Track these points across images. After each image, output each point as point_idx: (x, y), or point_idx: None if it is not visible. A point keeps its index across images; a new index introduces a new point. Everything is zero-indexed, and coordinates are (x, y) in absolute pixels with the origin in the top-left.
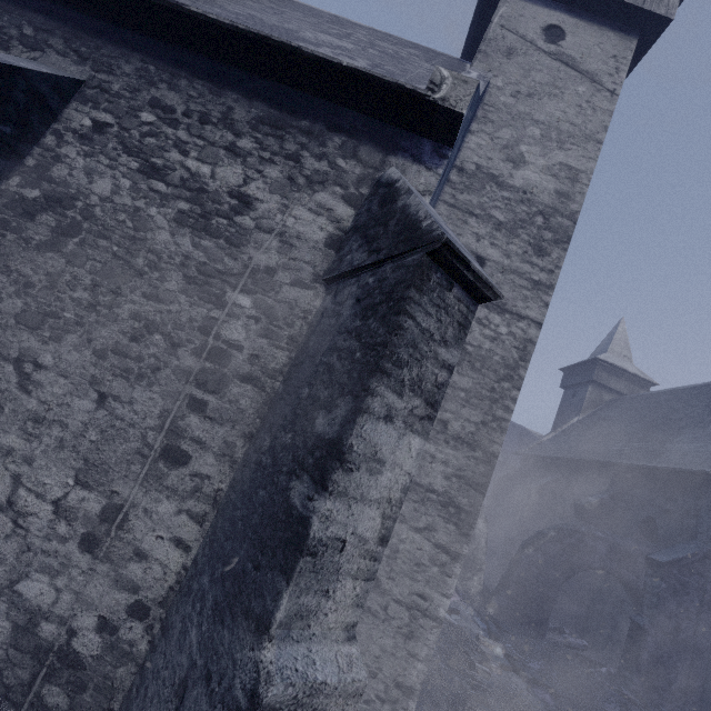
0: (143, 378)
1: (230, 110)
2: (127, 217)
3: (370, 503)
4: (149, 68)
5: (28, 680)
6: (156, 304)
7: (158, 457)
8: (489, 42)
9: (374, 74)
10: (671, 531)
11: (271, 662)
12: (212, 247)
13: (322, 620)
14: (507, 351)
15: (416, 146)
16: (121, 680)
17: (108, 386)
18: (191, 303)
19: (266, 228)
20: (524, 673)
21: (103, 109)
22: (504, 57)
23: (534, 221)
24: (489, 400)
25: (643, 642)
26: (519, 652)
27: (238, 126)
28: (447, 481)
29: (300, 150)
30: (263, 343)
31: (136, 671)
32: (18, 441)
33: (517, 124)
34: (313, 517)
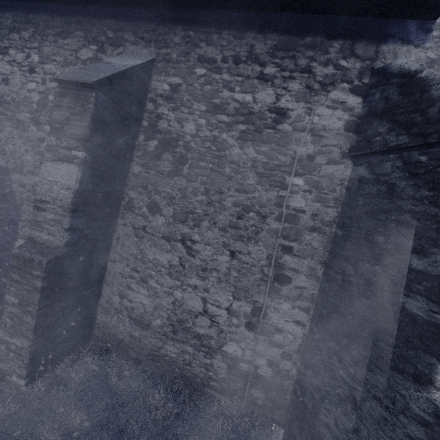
0: (251, 239)
1: (252, 47)
2: (210, 144)
3: None
4: (189, 34)
5: (242, 387)
6: (244, 195)
7: (273, 280)
8: None
9: None
10: None
11: None
12: (268, 150)
13: None
14: None
15: (402, 29)
16: (287, 386)
17: (233, 246)
18: (265, 190)
19: (299, 128)
20: None
21: (172, 74)
22: None
23: None
24: None
25: None
26: None
27: (260, 58)
28: None
29: (310, 62)
30: (318, 206)
31: (293, 383)
32: (197, 281)
33: None
34: None
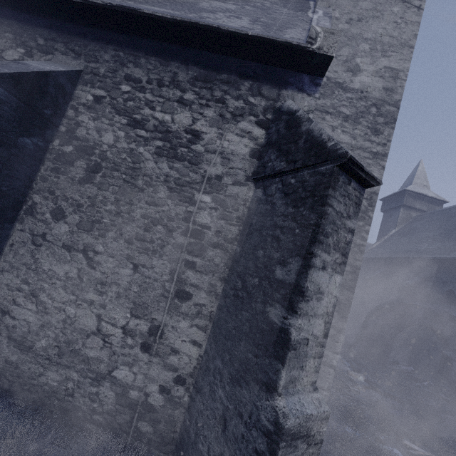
0: (156, 252)
1: (175, 75)
2: (126, 155)
3: (318, 317)
4: (119, 54)
5: (129, 420)
6: (154, 208)
7: (173, 296)
8: None
9: (271, 38)
10: None
11: (284, 407)
12: (181, 167)
13: (301, 382)
14: None
15: (298, 80)
16: (178, 416)
17: (137, 259)
18: (175, 204)
19: (211, 150)
20: (379, 390)
21: (98, 87)
22: None
23: (370, 111)
24: None
25: (451, 366)
26: (373, 378)
27: (182, 85)
28: None
29: (224, 95)
30: (222, 223)
31: (184, 411)
32: (95, 296)
33: (352, 43)
34: (291, 328)
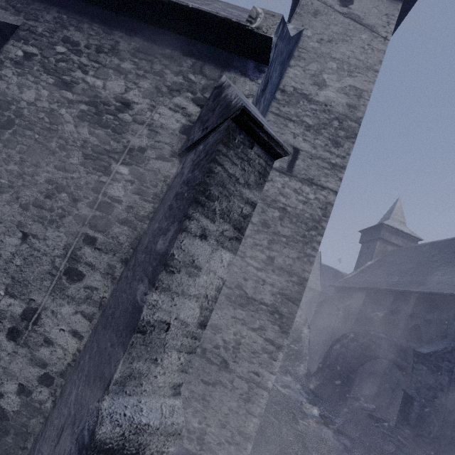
0: (53, 222)
1: (117, 43)
2: (45, 115)
3: (190, 297)
4: (62, 17)
5: None
6: (63, 173)
7: (62, 275)
8: (302, 7)
9: (211, 12)
10: (430, 333)
11: (105, 409)
12: (103, 134)
13: (152, 380)
14: (314, 210)
15: (243, 65)
16: (33, 427)
17: (29, 228)
18: (87, 172)
19: (139, 121)
20: (332, 426)
21: (31, 44)
22: (312, 16)
23: (332, 124)
24: (302, 243)
25: (412, 406)
26: (329, 413)
27: (122, 53)
28: (273, 297)
29: (164, 69)
30: (136, 198)
31: (43, 421)
32: None
33: (321, 61)
34: (144, 305)
